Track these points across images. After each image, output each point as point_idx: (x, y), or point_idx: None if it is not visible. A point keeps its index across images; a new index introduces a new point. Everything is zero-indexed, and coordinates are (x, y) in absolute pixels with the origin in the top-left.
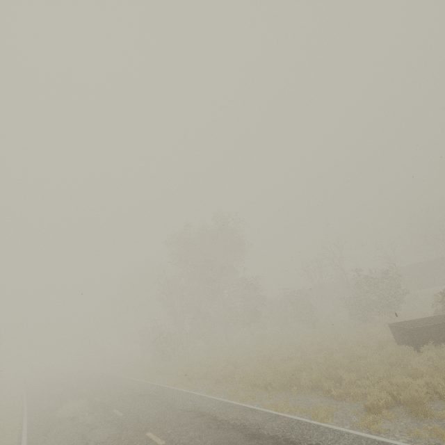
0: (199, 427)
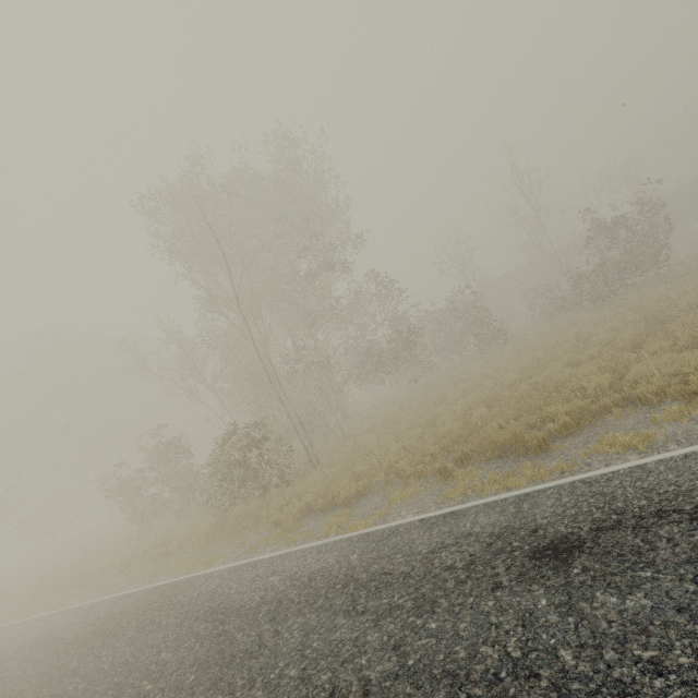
0: None
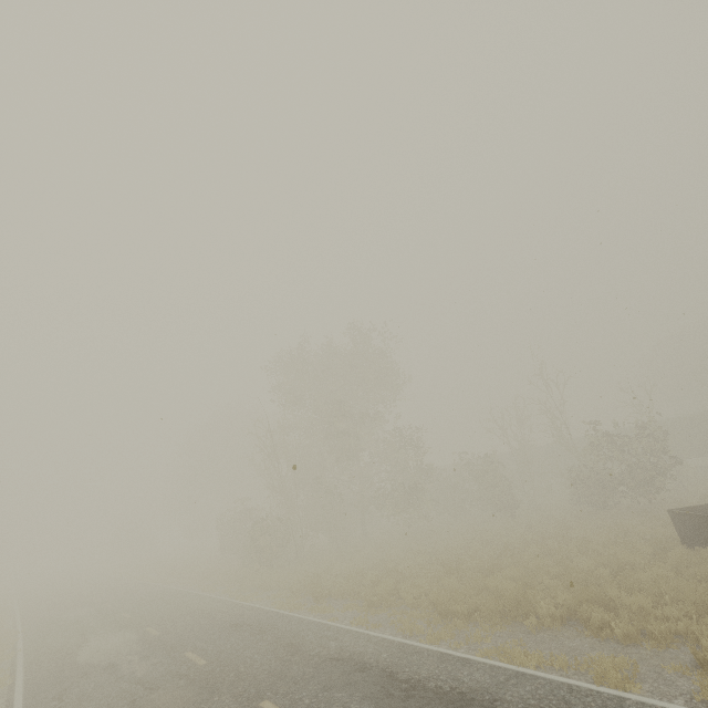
0: (366, 693)
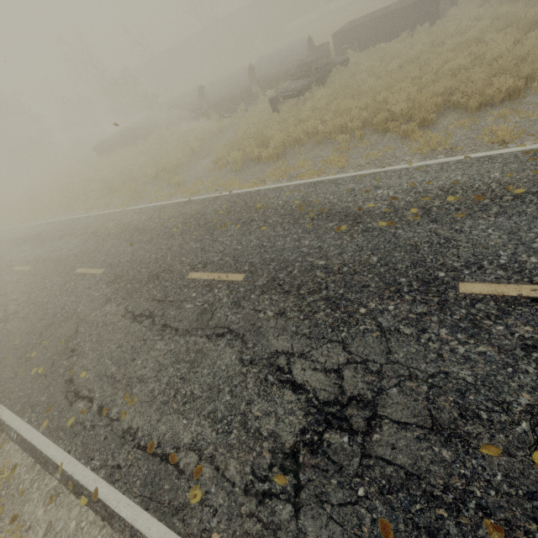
0: None
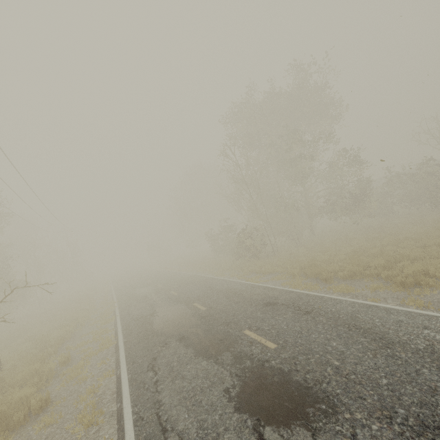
0: None
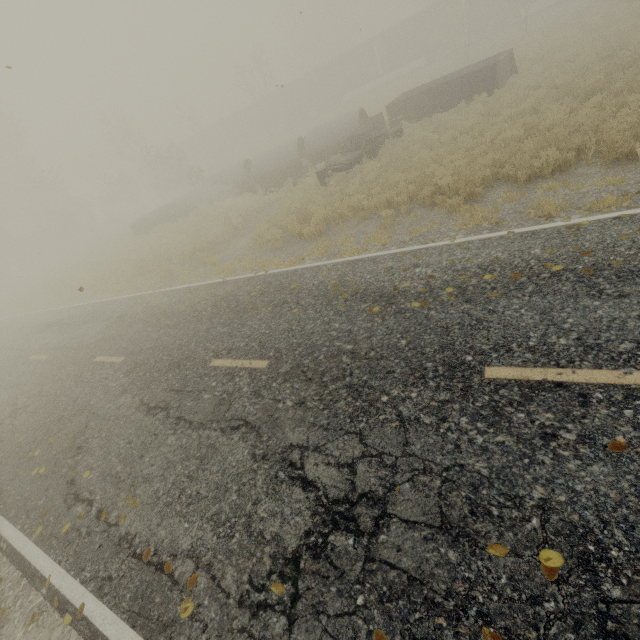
0: None
